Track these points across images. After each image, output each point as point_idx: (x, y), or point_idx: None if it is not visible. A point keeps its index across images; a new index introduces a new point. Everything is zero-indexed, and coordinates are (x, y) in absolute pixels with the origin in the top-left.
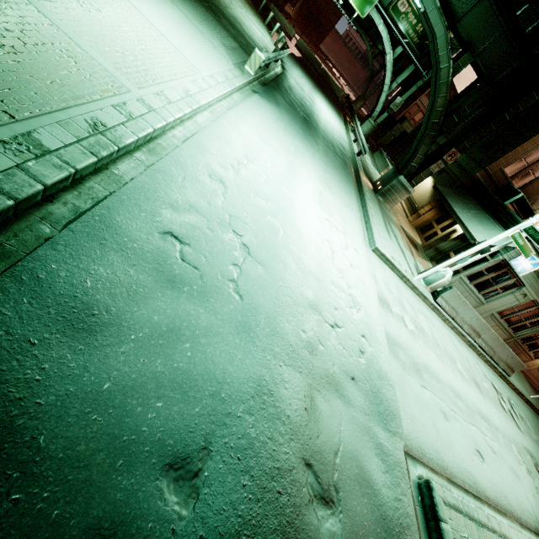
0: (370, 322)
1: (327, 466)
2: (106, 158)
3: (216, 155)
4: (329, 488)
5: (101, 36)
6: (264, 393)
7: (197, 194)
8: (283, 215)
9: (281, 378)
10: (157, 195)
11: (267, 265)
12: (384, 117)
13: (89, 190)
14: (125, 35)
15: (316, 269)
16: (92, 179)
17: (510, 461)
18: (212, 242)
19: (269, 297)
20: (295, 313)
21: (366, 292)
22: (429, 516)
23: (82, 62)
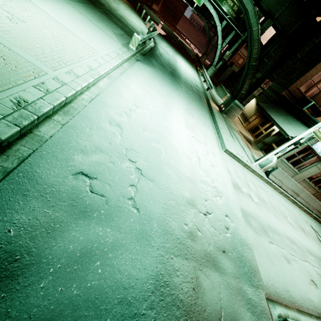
0: (229, 204)
1: None
2: (29, 125)
3: (114, 107)
4: None
5: (25, 39)
6: (161, 286)
7: (101, 138)
8: (163, 140)
9: (173, 268)
10: (70, 145)
11: (155, 180)
12: (220, 64)
13: (16, 152)
14: (43, 36)
15: (189, 174)
16: (18, 143)
17: None
18: (114, 172)
19: (159, 204)
20: (178, 212)
21: (224, 182)
22: None
23: (9, 58)
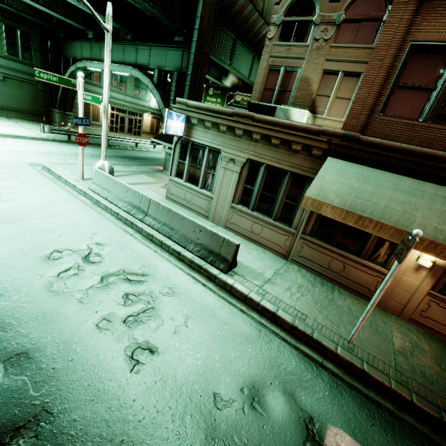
0: None
1: None
2: None
3: None
4: None
5: None
6: None
7: None
8: None
9: None
10: None
11: None
12: None
13: None
14: None
15: None
16: None
17: None
18: None
19: None
20: None
21: None
22: None
23: None
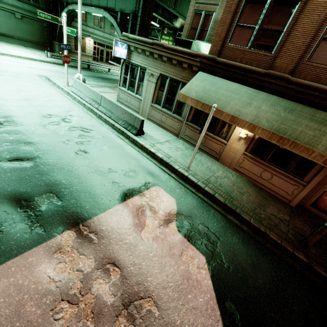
0: None
1: None
2: None
3: None
4: None
5: None
6: None
7: None
8: None
9: None
10: None
11: None
12: None
13: None
14: None
15: None
16: None
17: None
18: None
19: None
20: None
21: None
22: None
23: None
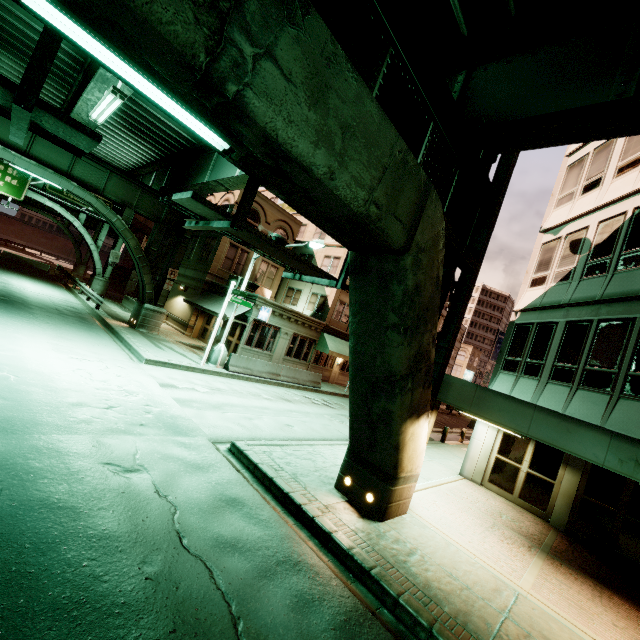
0: (153, 398)
1: (127, 460)
2: None
3: None
4: (133, 466)
5: None
6: (43, 450)
7: None
8: (8, 367)
9: (58, 440)
10: None
11: (5, 397)
12: (110, 270)
13: None
14: None
15: (72, 386)
16: None
17: (322, 422)
18: None
19: (20, 411)
20: (57, 412)
21: (143, 385)
22: (240, 457)
23: None
